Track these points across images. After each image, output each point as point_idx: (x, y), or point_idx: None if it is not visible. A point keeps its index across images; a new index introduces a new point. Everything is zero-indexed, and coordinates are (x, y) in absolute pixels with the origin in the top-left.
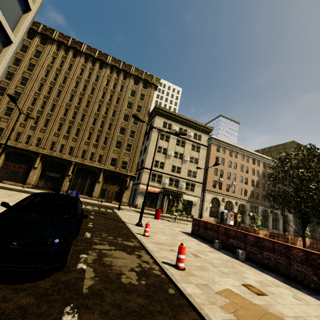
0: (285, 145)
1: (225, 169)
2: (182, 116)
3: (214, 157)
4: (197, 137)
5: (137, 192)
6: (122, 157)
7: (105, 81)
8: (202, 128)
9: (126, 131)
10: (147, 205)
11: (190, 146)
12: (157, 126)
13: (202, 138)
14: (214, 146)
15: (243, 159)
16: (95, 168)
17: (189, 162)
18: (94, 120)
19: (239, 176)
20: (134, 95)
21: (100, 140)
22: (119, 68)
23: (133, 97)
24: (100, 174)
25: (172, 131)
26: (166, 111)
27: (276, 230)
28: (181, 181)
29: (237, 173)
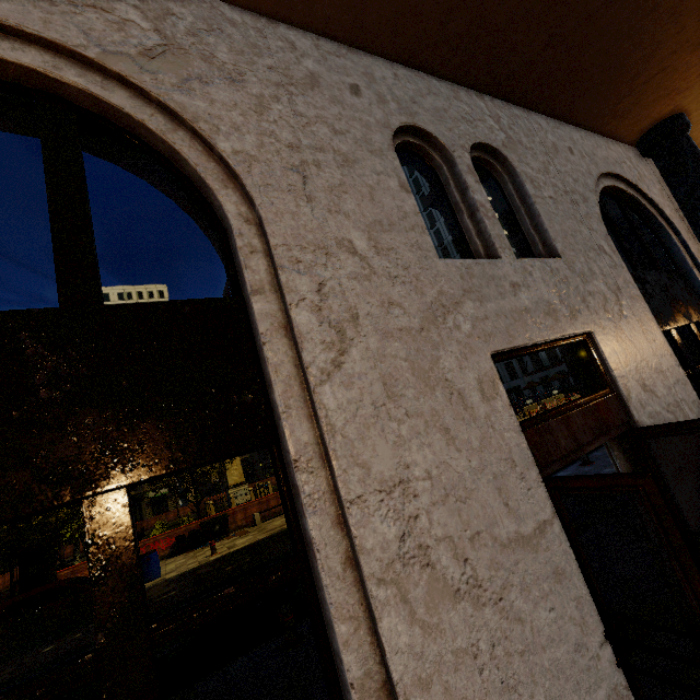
0: None
1: None
2: None
3: None
4: None
5: None
6: None
7: None
8: None
9: None
10: None
11: None
12: None
13: None
14: None
15: None
16: None
17: None
18: None
19: None
20: None
21: None
22: None
23: None
24: None
25: None
26: None
27: None
28: None
29: None
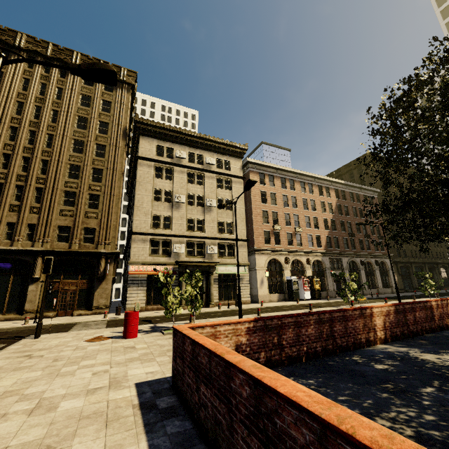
0: (358, 161)
1: (279, 210)
2: (188, 131)
3: (259, 194)
4: (224, 165)
5: (127, 282)
6: (83, 221)
7: (20, 82)
8: (228, 149)
9: (83, 171)
10: (151, 301)
11: (214, 182)
12: (145, 154)
13: (231, 165)
14: (254, 175)
15: (304, 190)
16: (22, 254)
17: (217, 209)
18: (5, 159)
19: (303, 218)
20: (89, 104)
21: (26, 195)
22: (47, 55)
23: (87, 107)
24: (36, 262)
25: (175, 160)
26: (157, 127)
27: (374, 288)
28: (208, 243)
29: (300, 212)
